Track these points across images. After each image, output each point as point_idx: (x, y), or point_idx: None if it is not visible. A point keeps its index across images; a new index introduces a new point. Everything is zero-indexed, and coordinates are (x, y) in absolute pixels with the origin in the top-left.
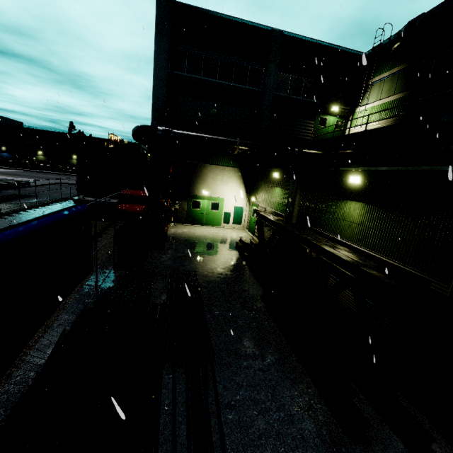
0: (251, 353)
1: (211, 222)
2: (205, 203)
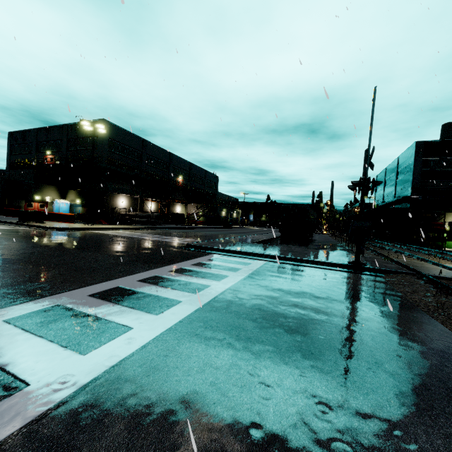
0: None
1: (451, 246)
2: (446, 234)
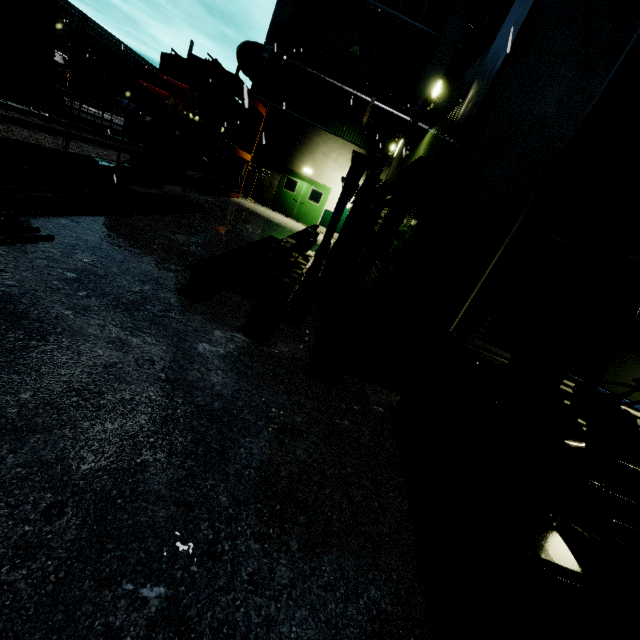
0: (172, 238)
1: (304, 218)
2: (304, 187)
